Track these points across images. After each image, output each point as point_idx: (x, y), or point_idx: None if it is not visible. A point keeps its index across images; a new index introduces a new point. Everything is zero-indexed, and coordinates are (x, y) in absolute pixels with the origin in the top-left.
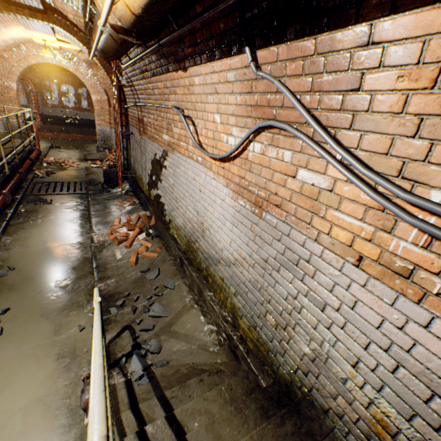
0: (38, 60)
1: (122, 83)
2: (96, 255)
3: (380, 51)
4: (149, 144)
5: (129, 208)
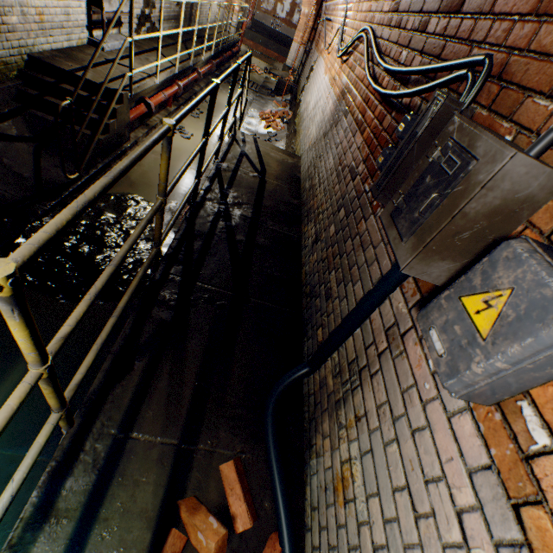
0: None
1: None
2: (248, 118)
3: None
4: (315, 56)
5: (281, 109)
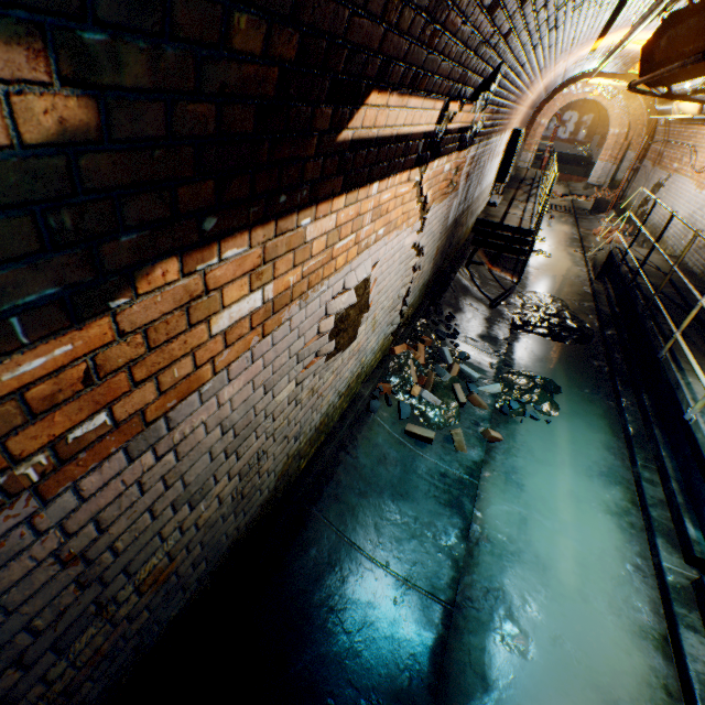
0: (578, 97)
1: (659, 122)
2: (583, 237)
3: None
4: (657, 173)
5: (610, 225)
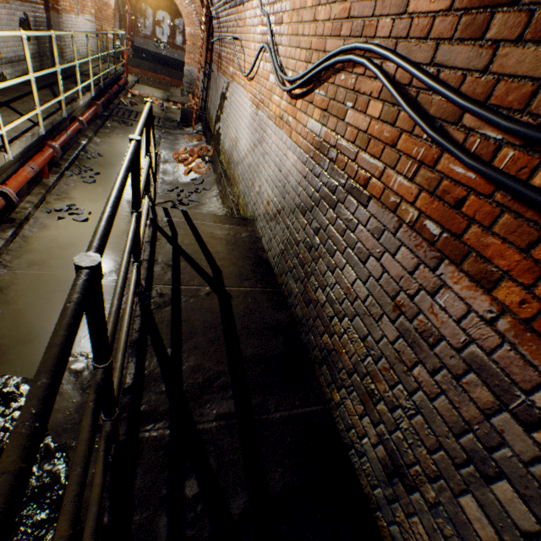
0: None
1: (213, 14)
2: (161, 165)
3: (285, 4)
4: (221, 80)
5: (196, 143)
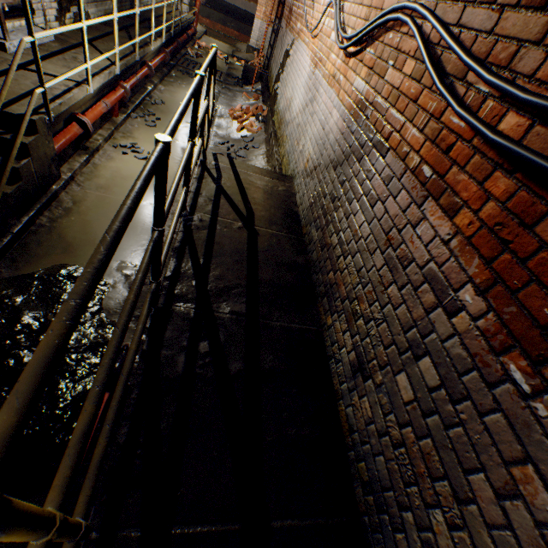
0: None
1: None
2: (216, 119)
3: None
4: (288, 37)
5: (252, 102)
